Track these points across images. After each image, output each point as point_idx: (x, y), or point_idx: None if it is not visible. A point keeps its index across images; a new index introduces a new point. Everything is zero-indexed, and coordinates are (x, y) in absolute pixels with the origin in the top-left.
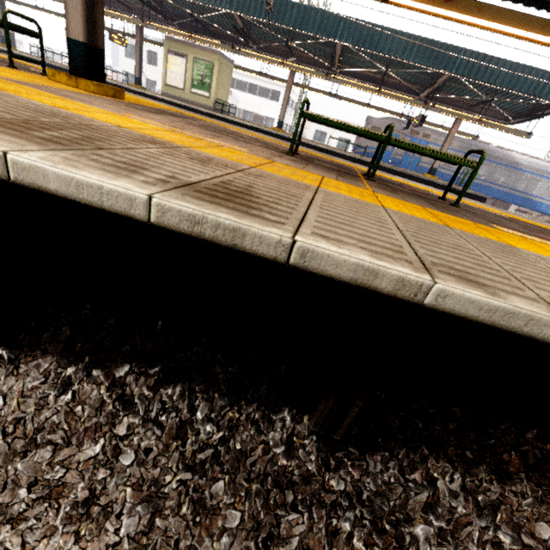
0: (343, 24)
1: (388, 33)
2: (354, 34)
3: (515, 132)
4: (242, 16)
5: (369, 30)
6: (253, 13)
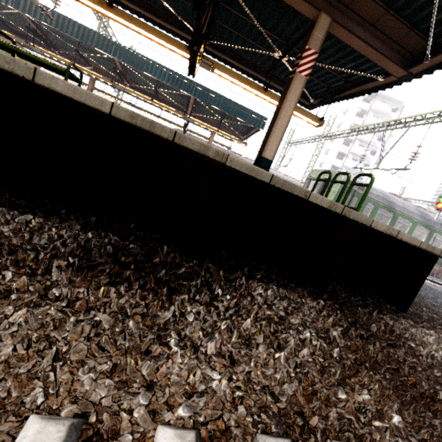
0: (115, 47)
1: (143, 58)
2: (124, 56)
3: (238, 141)
4: (32, 20)
5: (135, 56)
6: (39, 18)
